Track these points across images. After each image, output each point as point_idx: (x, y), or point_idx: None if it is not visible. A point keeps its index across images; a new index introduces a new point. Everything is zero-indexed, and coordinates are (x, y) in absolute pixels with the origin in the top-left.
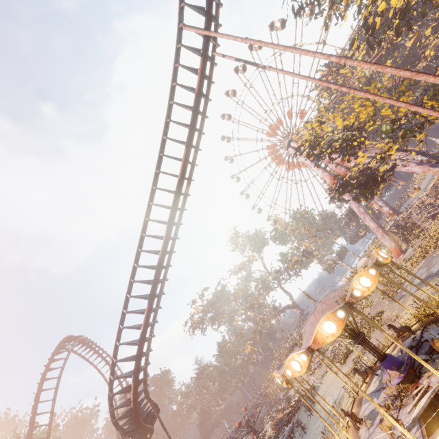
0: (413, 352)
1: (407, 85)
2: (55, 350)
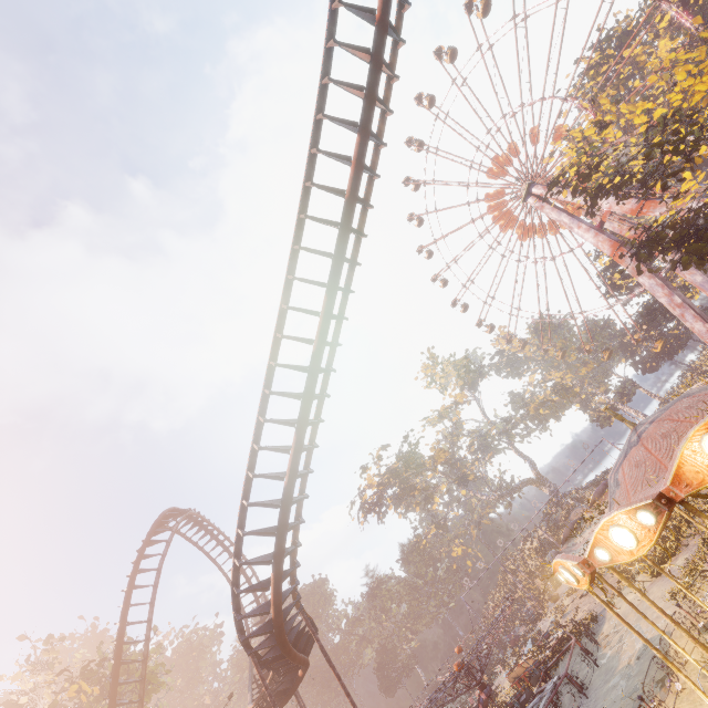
0: None
1: None
2: (152, 528)
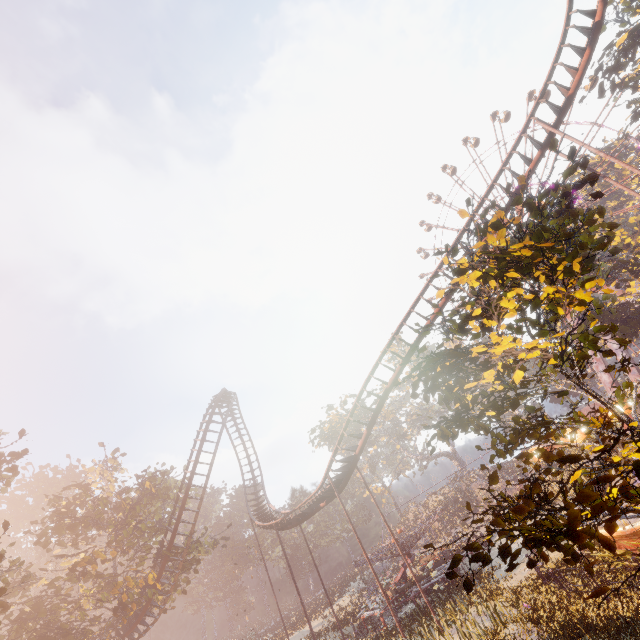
0: None
1: None
2: (219, 397)
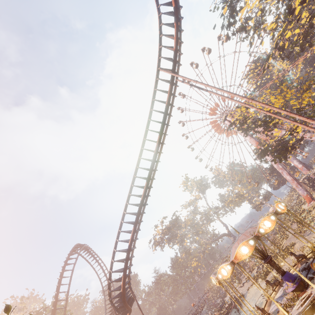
0: (306, 272)
1: (308, 84)
2: (70, 252)
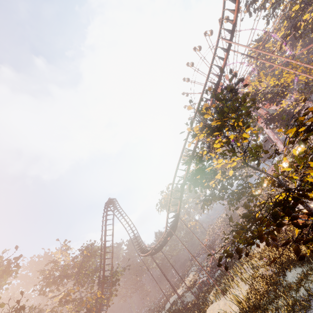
0: None
1: None
2: (108, 202)
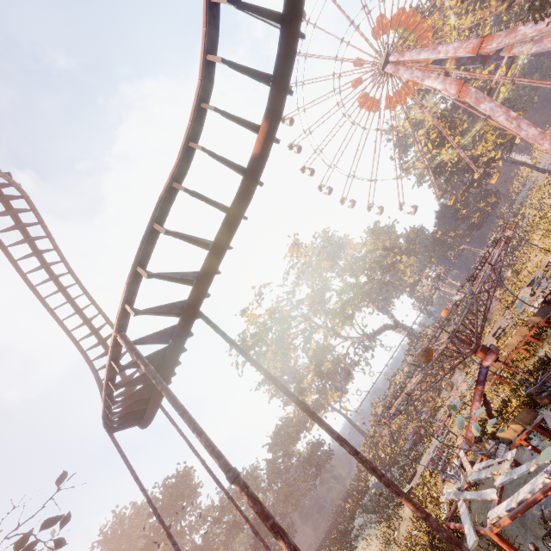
0: None
1: None
2: None
